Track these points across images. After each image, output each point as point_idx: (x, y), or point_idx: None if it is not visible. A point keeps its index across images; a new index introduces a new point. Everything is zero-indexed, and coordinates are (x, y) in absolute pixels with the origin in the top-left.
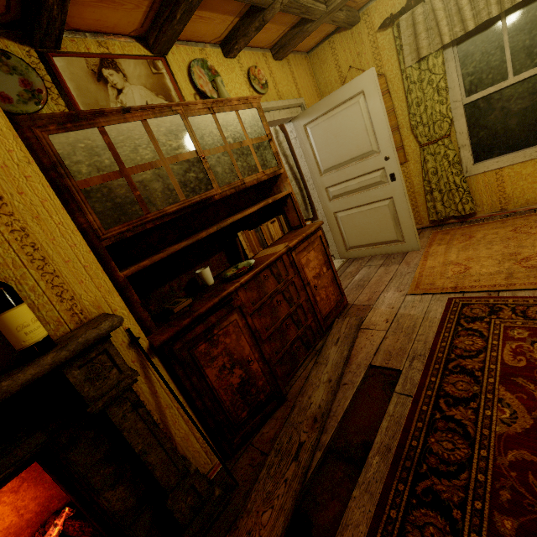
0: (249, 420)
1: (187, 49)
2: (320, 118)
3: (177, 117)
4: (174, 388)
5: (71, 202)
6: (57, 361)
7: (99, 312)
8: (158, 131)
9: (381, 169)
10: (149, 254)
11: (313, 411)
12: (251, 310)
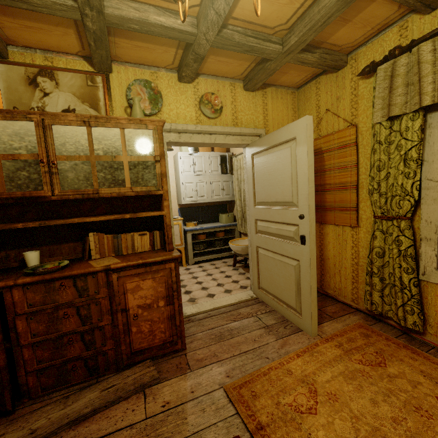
0: None
1: (137, 71)
2: (263, 152)
3: (31, 124)
4: None
5: None
6: None
7: None
8: (3, 131)
9: (297, 225)
10: (2, 222)
11: None
12: (23, 310)
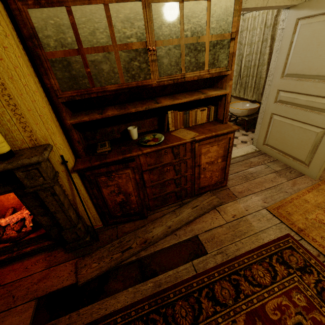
0: (121, 217)
1: None
2: (318, 17)
3: (138, 4)
4: (84, 190)
5: (41, 67)
6: (6, 168)
7: (46, 142)
8: (116, 17)
9: None
10: (105, 105)
11: (148, 236)
12: (145, 168)
